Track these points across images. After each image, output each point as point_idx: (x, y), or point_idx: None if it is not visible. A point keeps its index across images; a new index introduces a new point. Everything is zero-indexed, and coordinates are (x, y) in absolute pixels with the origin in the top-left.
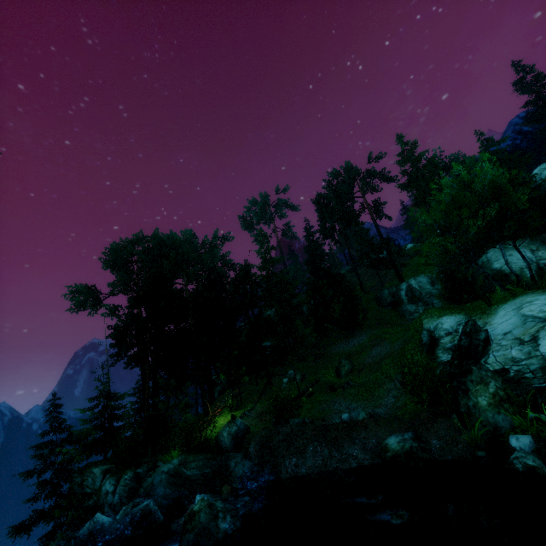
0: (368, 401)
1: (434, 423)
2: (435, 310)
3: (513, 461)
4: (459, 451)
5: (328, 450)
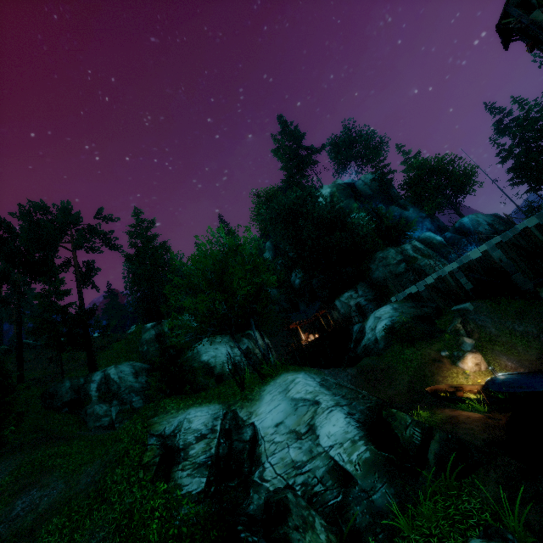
0: None
1: None
2: (171, 400)
3: None
4: None
5: None
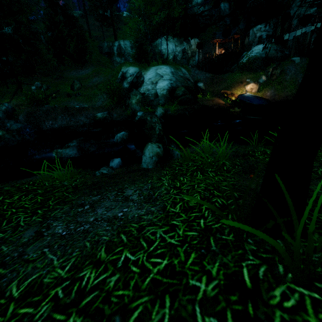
0: (89, 103)
1: (116, 109)
2: (128, 63)
3: (136, 117)
4: (122, 117)
5: (69, 118)
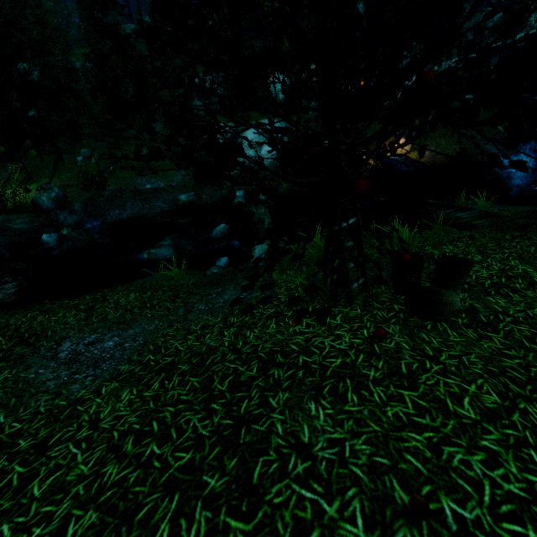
0: (163, 178)
1: (206, 188)
2: (218, 115)
3: (235, 200)
4: (215, 200)
5: (142, 204)
